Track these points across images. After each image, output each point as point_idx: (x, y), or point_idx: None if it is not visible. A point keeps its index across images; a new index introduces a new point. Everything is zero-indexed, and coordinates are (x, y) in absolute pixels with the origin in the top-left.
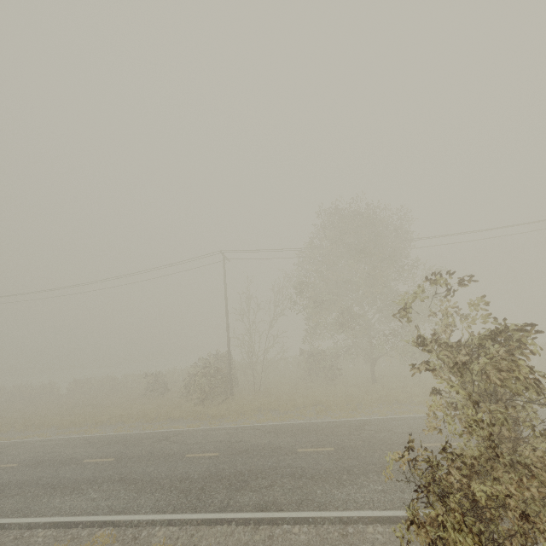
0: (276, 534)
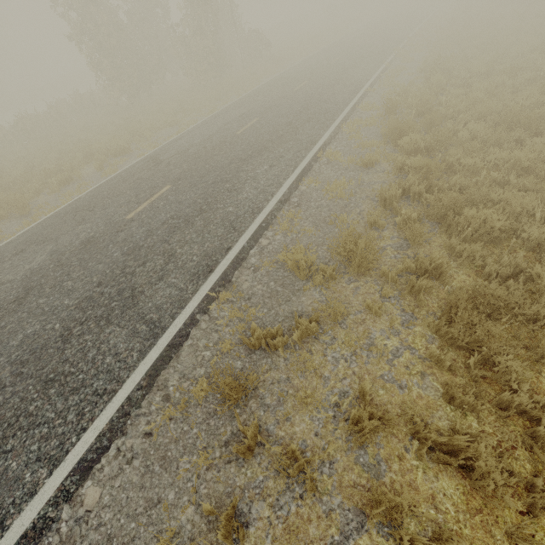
0: None
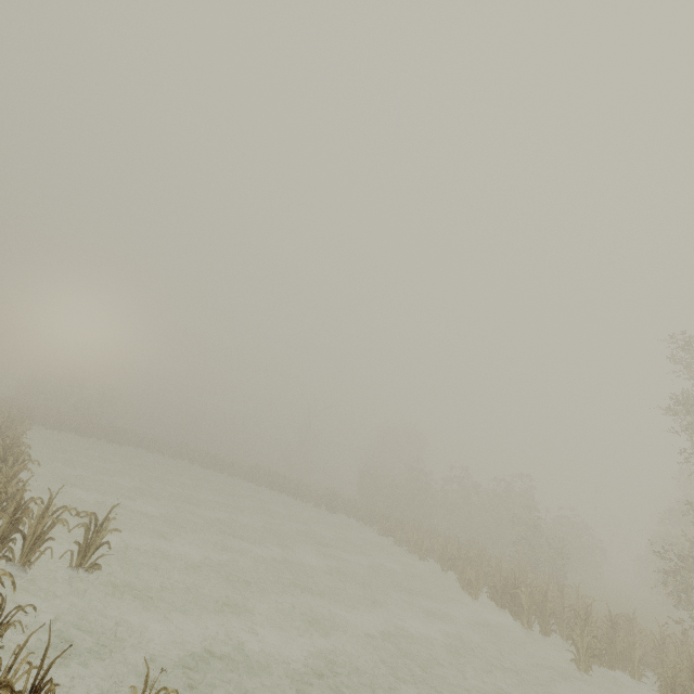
0: None
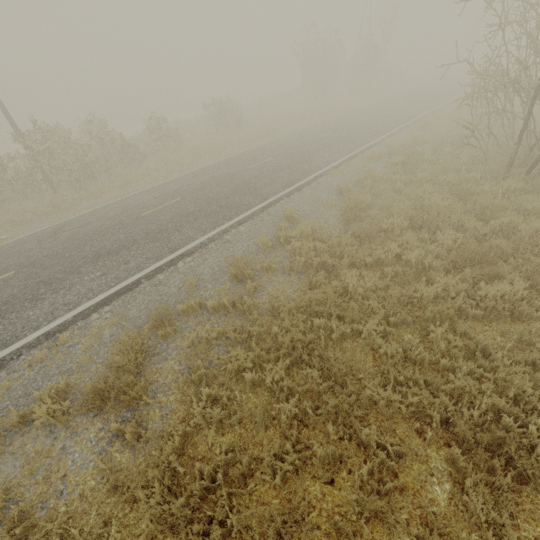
0: None
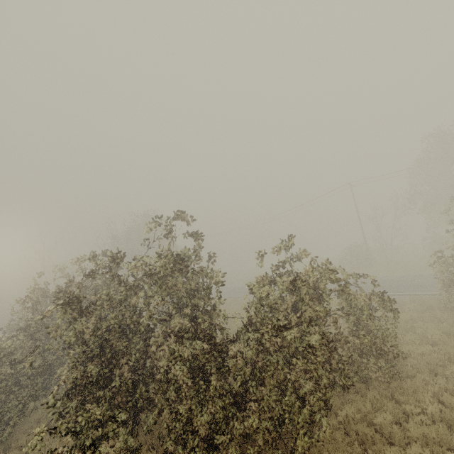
0: (401, 297)
